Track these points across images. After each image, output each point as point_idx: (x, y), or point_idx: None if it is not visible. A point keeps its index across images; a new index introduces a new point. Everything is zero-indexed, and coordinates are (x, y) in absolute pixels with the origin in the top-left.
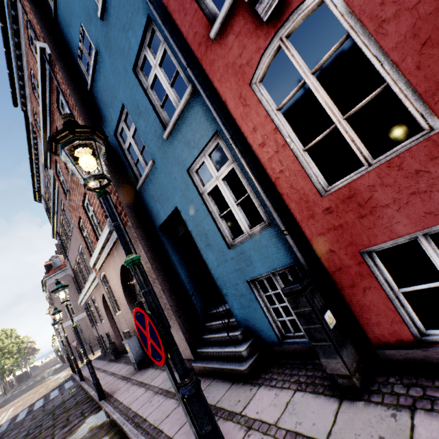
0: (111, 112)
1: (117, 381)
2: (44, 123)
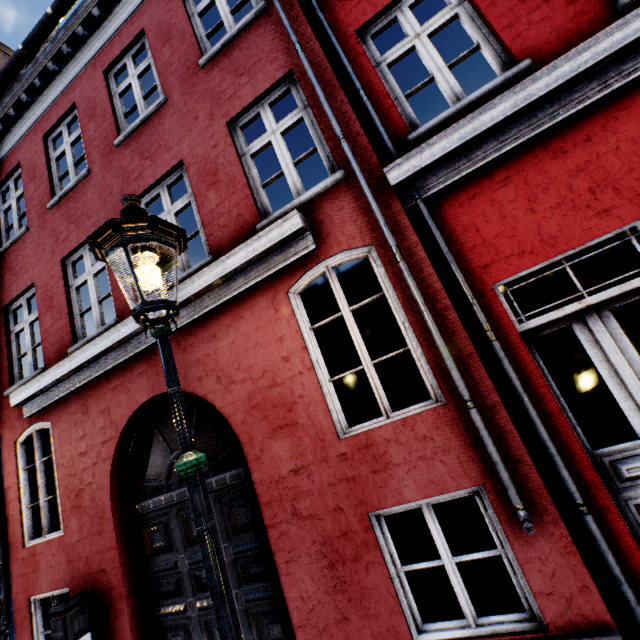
0: None
1: None
2: None
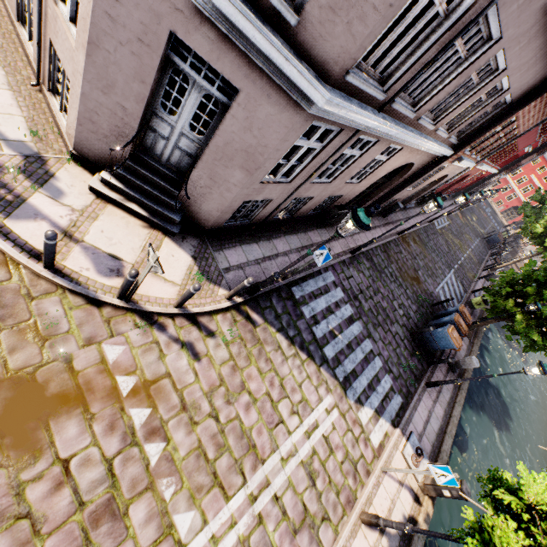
0: None
1: (387, 227)
2: None
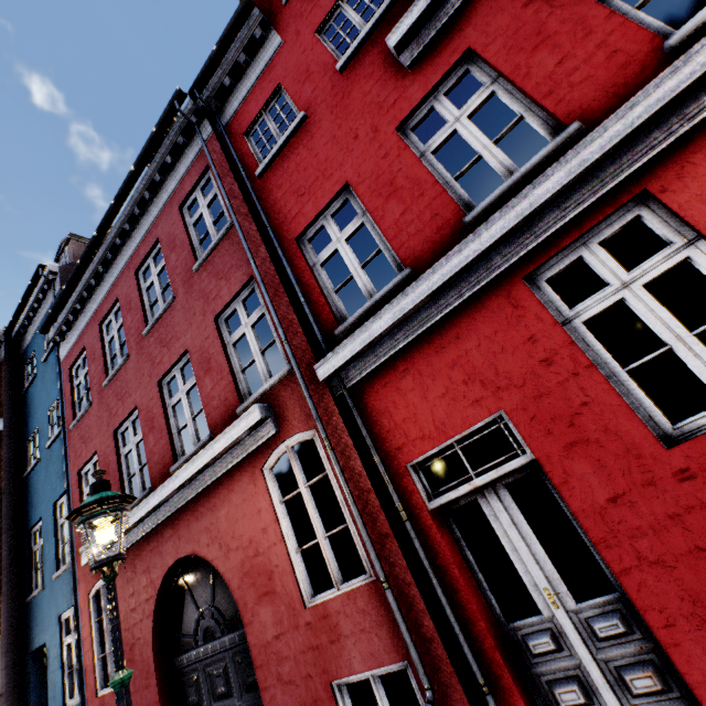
0: (33, 512)
1: None
2: None
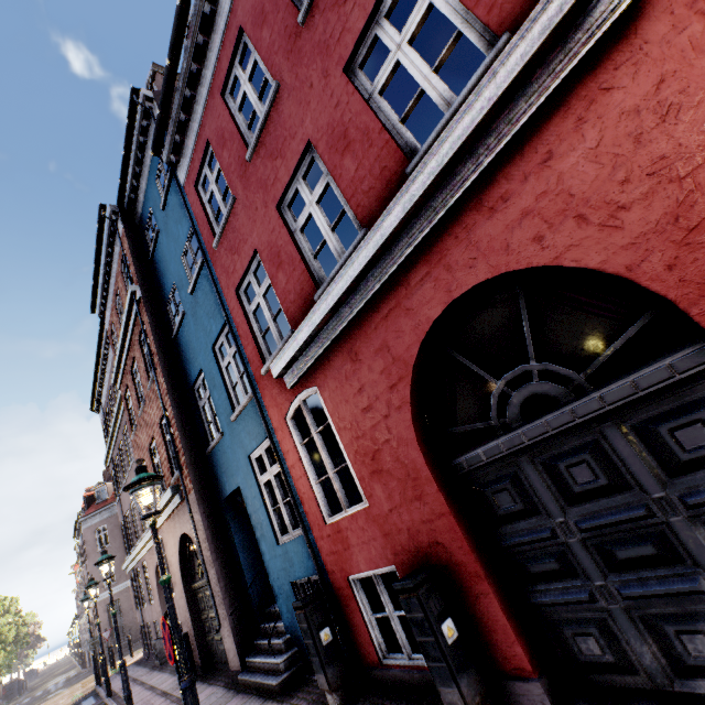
0: (191, 368)
1: (155, 698)
2: (122, 347)
